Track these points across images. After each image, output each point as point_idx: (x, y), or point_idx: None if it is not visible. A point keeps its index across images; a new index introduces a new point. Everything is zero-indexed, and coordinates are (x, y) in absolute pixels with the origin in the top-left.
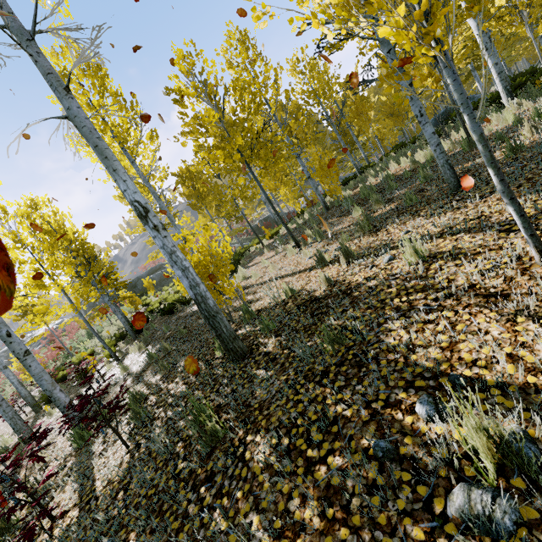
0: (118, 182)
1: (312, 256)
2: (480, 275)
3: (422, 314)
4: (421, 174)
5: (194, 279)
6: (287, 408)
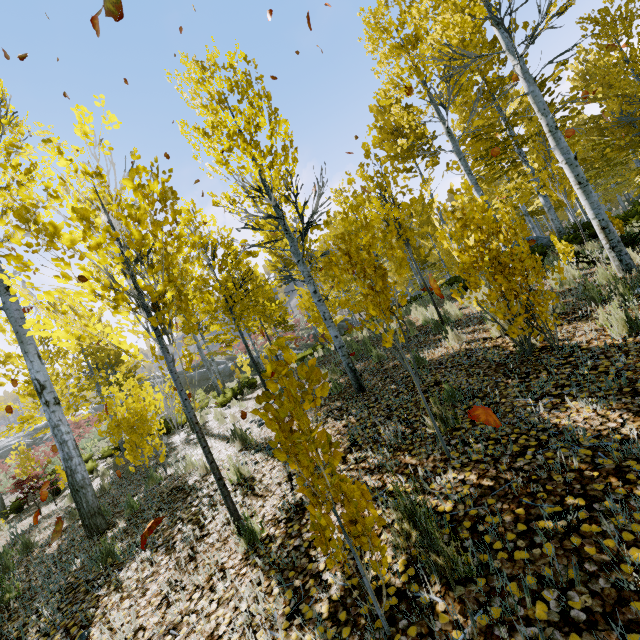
0: (27, 362)
1: (255, 419)
2: (223, 524)
3: (161, 552)
4: (374, 353)
5: (69, 452)
6: (29, 615)
